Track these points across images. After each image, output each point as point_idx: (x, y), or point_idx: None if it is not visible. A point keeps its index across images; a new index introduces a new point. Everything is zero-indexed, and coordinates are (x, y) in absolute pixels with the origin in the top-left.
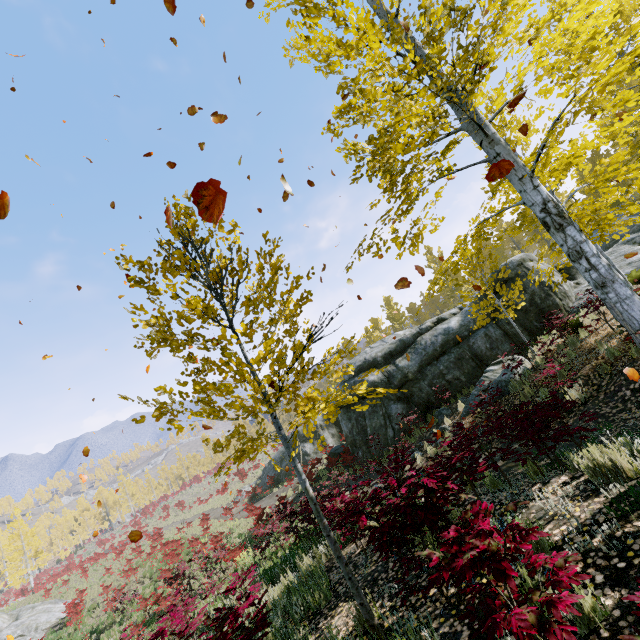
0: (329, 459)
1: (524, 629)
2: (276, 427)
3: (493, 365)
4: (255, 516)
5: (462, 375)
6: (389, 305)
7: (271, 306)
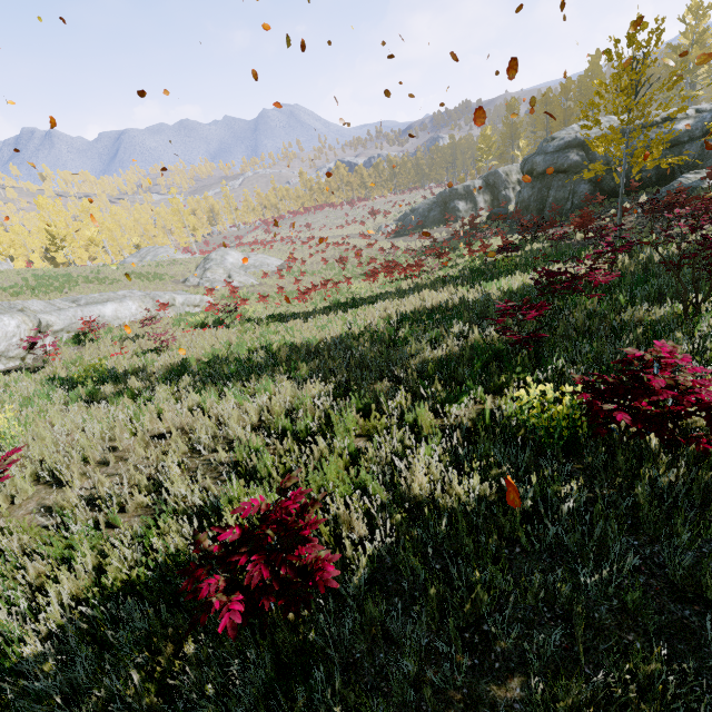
0: (494, 216)
1: (704, 219)
2: (624, 165)
3: (690, 174)
4: (417, 242)
5: (655, 176)
6: (594, 66)
7: (664, 108)
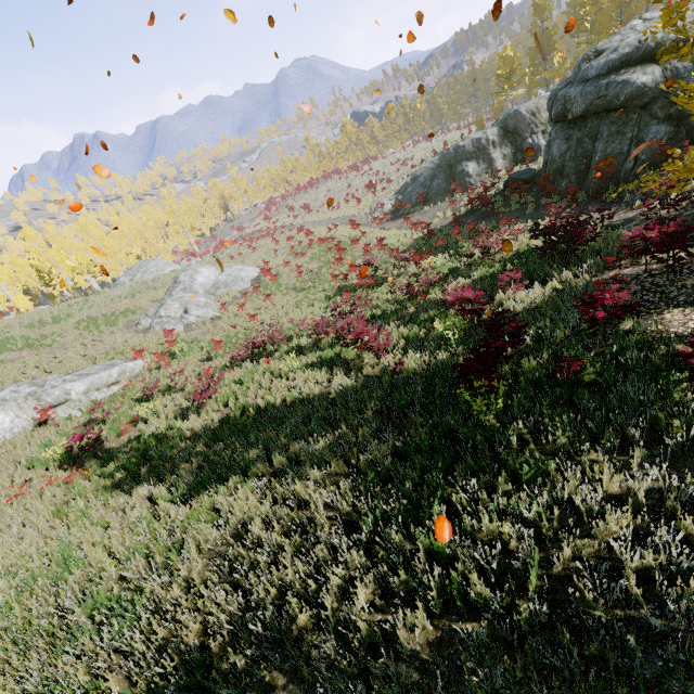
0: (513, 185)
1: None
2: None
3: None
4: (413, 229)
5: None
6: None
7: None
